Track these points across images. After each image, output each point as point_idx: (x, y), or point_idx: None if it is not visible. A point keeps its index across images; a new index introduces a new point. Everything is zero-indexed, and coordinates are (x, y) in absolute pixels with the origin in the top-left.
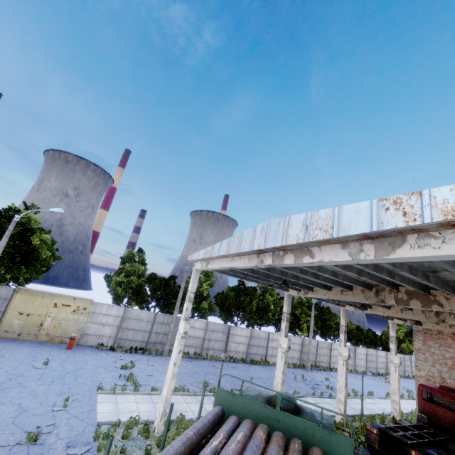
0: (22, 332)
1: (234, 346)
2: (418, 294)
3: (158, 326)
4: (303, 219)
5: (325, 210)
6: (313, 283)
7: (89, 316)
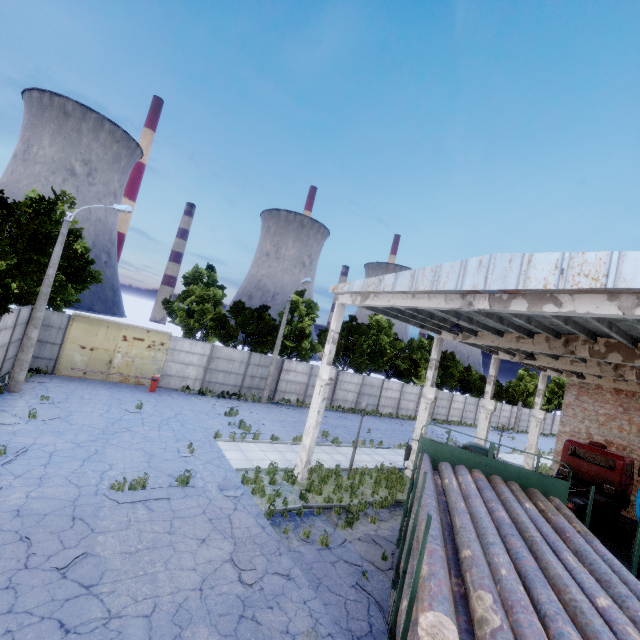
0: (92, 370)
1: (343, 394)
2: (621, 347)
3: (253, 369)
4: (556, 260)
5: (595, 253)
6: (486, 327)
7: (169, 354)
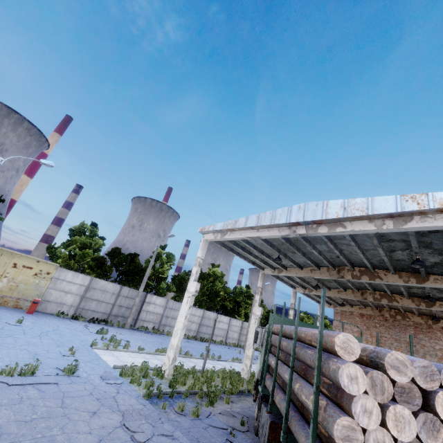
0: None
1: (188, 324)
2: (367, 272)
3: (122, 299)
4: (341, 203)
5: (360, 198)
6: (294, 262)
7: (52, 282)
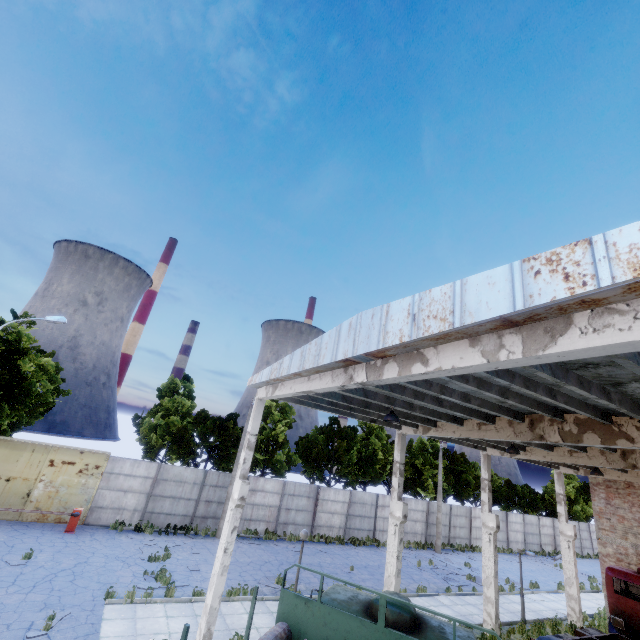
0: None
1: (326, 518)
2: (594, 424)
3: (209, 491)
4: (408, 305)
5: (440, 287)
6: (436, 414)
7: (104, 479)
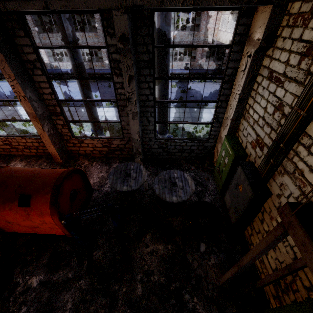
0: None
1: None
2: None
3: None
4: None
5: None
6: None
7: None
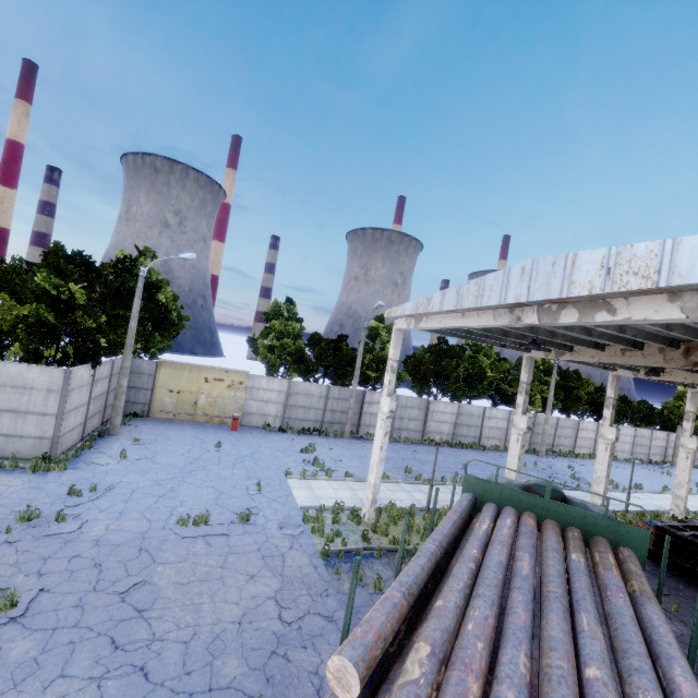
0: (179, 412)
1: (436, 426)
2: None
3: (333, 403)
4: (601, 258)
5: (646, 243)
6: (578, 341)
7: (248, 392)
